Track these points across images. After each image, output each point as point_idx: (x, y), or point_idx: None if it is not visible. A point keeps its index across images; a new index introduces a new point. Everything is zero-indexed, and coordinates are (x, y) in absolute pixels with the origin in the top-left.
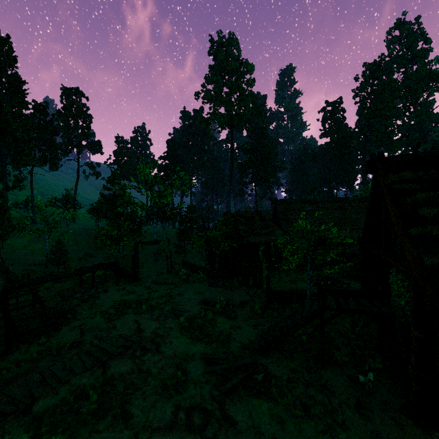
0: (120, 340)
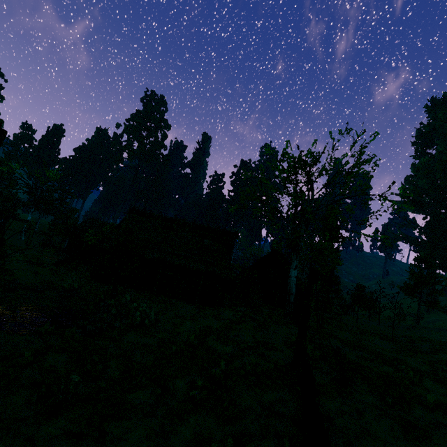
0: None
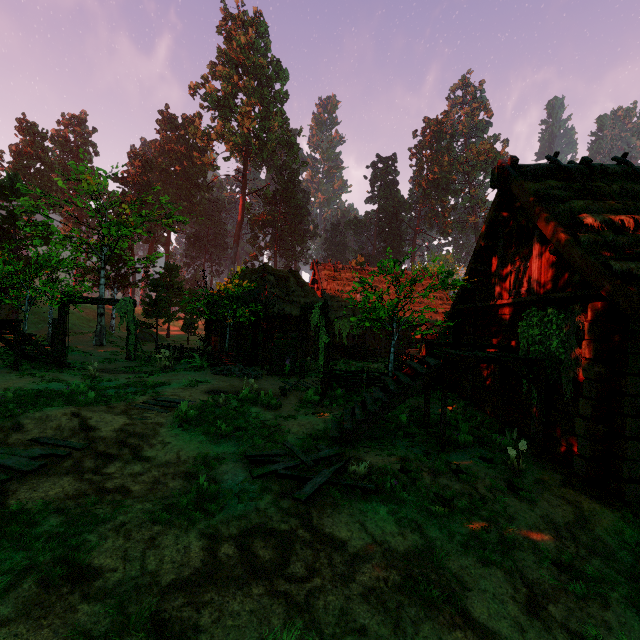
0: (36, 448)
